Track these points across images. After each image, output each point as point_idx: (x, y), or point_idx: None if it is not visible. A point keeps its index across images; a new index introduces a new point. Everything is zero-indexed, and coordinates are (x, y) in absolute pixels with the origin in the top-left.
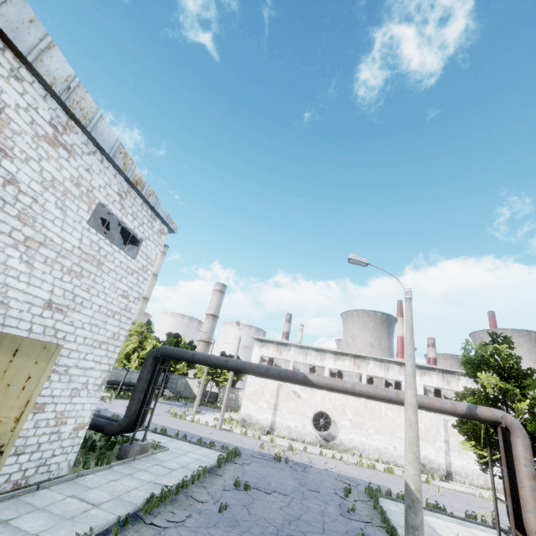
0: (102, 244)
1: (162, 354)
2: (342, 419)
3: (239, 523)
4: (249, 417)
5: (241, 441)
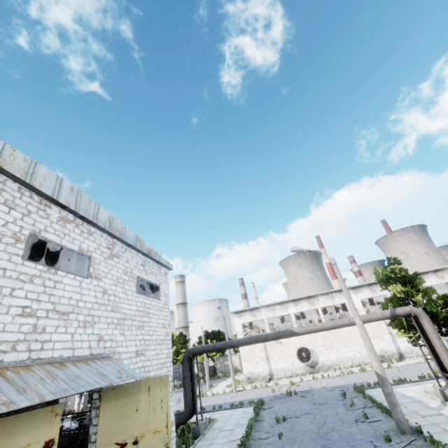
0: (145, 301)
1: (192, 354)
2: (317, 346)
3: (295, 439)
4: (252, 374)
5: (257, 394)
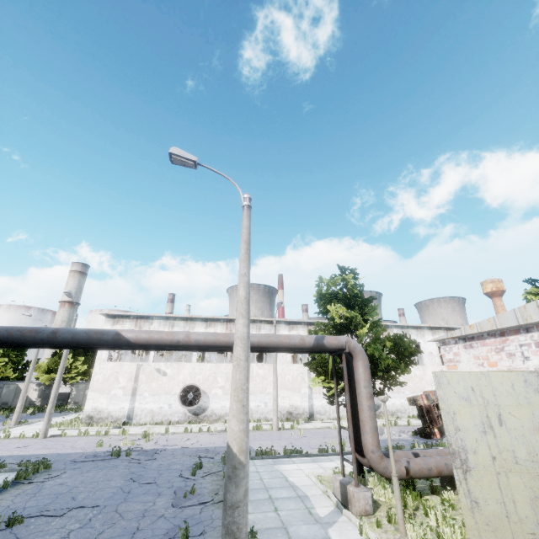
0: None
1: None
2: (214, 388)
3: None
4: (98, 411)
5: (71, 445)
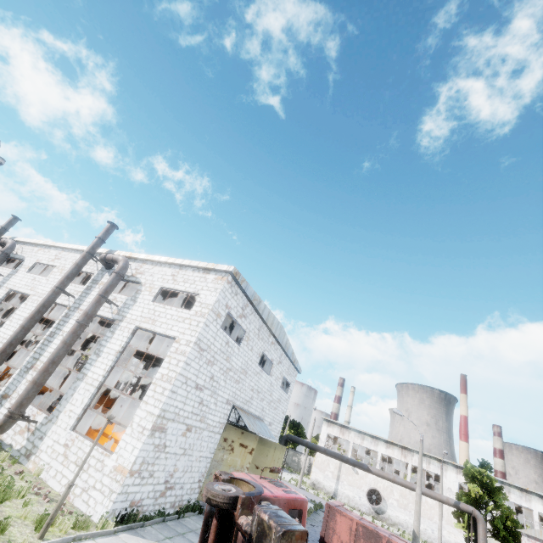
0: (281, 393)
1: (289, 439)
2: (391, 498)
3: None
4: (318, 482)
5: (317, 499)
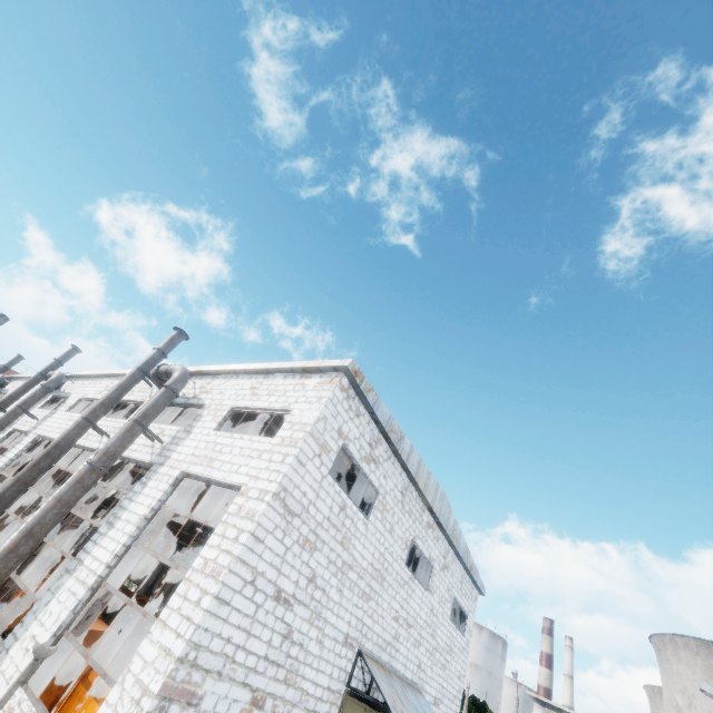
0: (453, 632)
1: None
2: None
3: None
4: None
5: None
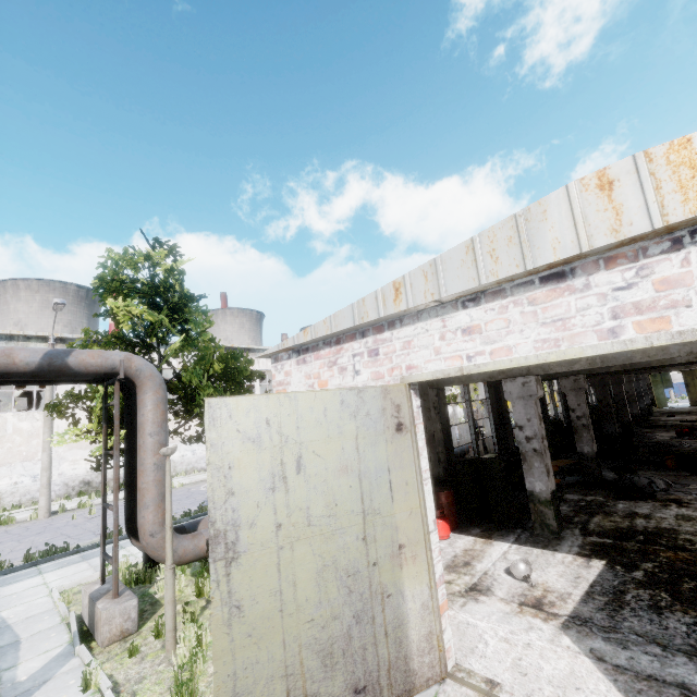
0: None
1: None
2: None
3: None
4: None
5: None
